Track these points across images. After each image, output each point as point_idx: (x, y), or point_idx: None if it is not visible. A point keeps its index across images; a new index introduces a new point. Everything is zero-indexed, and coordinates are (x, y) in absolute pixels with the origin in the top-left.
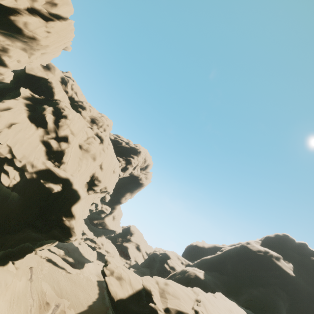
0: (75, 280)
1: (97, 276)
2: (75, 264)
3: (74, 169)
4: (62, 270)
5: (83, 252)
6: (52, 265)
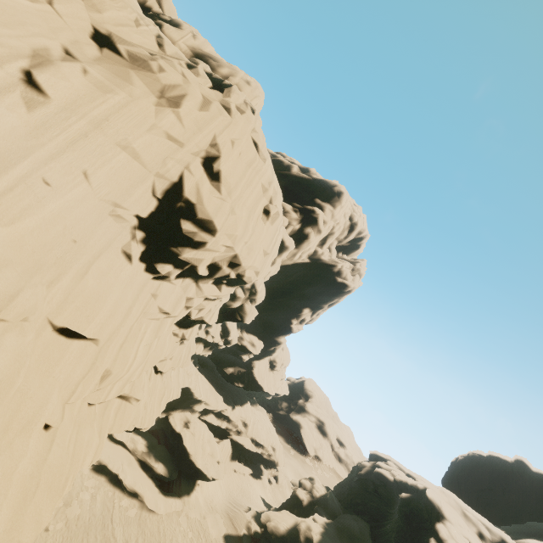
0: (161, 538)
1: (226, 519)
2: (171, 480)
3: None
4: (131, 499)
5: (192, 451)
6: (107, 482)
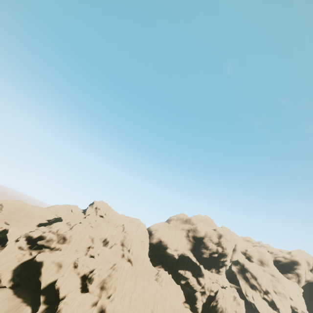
0: None
1: None
2: None
3: (284, 310)
4: None
5: None
6: None
